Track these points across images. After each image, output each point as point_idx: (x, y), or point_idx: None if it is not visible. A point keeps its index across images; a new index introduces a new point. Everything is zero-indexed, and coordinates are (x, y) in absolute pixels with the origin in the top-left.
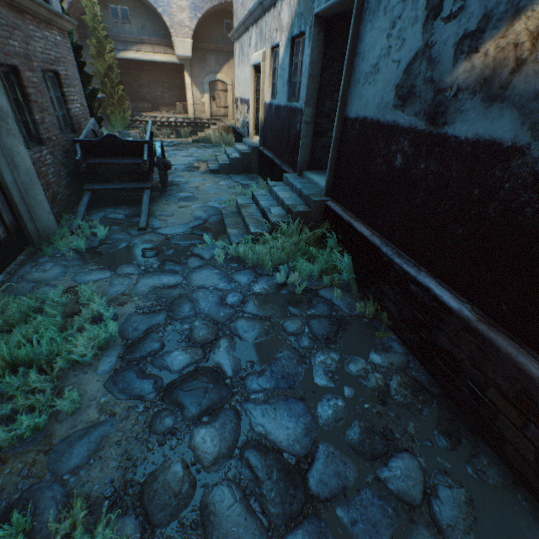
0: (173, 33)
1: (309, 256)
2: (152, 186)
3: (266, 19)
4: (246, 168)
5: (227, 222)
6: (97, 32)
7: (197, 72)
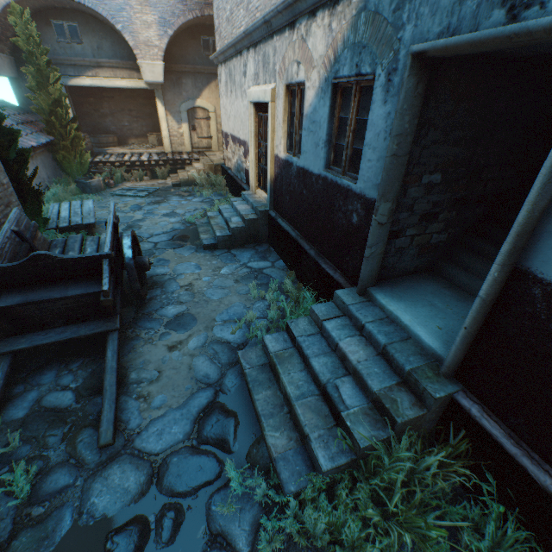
0: (138, 54)
1: (440, 513)
2: (123, 293)
3: (275, 44)
4: (252, 238)
5: (260, 406)
6: (34, 57)
7: (171, 98)
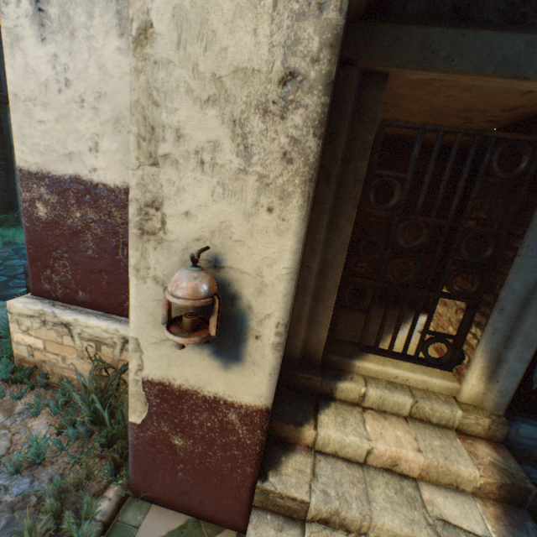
0: None
1: None
2: None
3: None
4: None
5: None
6: None
7: None
